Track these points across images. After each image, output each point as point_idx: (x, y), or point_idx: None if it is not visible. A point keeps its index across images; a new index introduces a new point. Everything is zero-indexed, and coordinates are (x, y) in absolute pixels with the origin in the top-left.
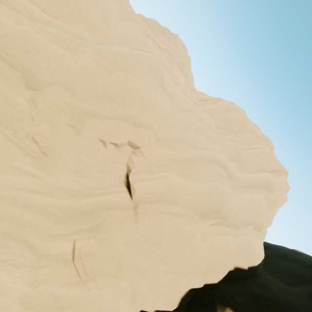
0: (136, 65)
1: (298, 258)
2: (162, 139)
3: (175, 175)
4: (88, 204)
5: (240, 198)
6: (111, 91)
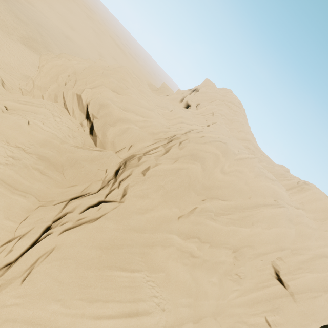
0: (280, 220)
1: None
2: (292, 250)
3: (308, 274)
4: (262, 295)
5: None
6: (270, 239)
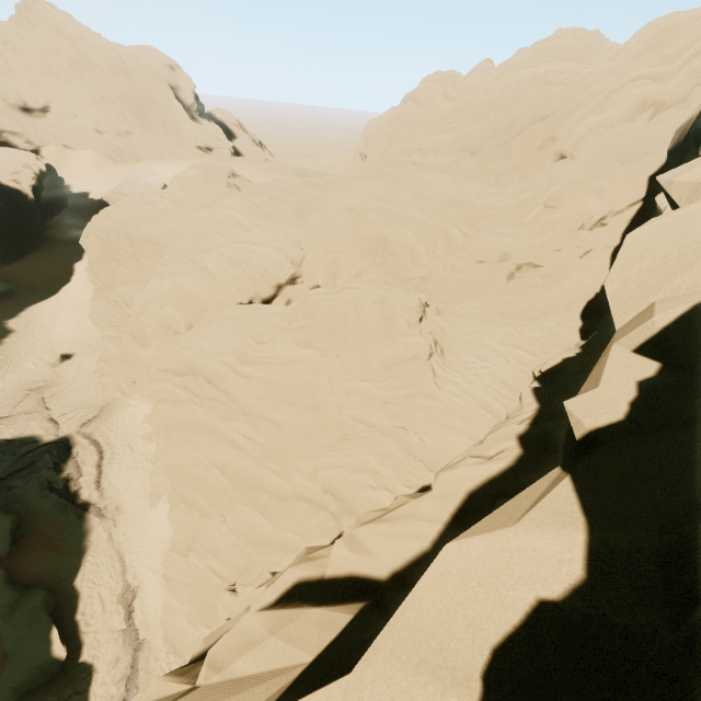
0: (522, 91)
1: None
2: (570, 112)
3: (591, 118)
4: (539, 186)
5: (674, 82)
6: (516, 117)
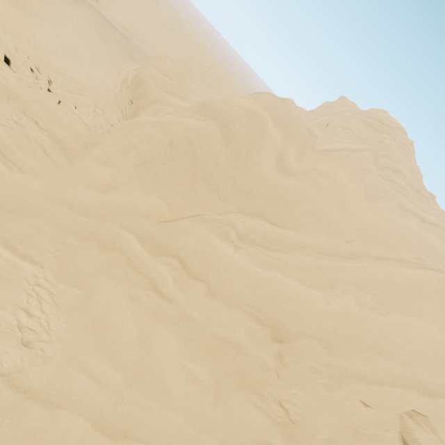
0: (420, 299)
1: None
2: None
3: None
4: None
5: None
6: (384, 342)
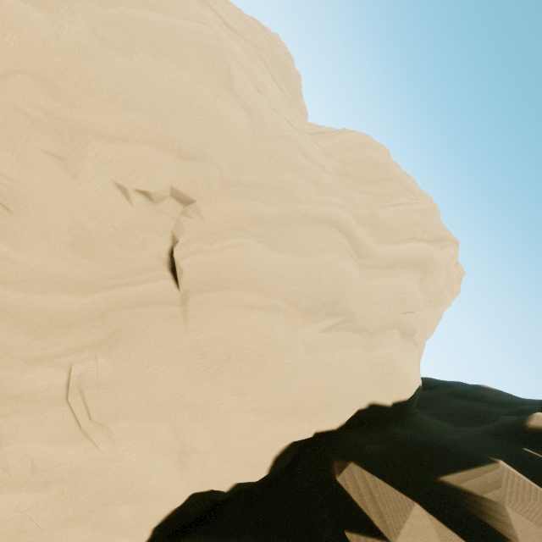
0: (176, 44)
1: (483, 394)
2: (233, 185)
3: (256, 243)
4: (98, 302)
5: (376, 285)
6: (131, 90)
